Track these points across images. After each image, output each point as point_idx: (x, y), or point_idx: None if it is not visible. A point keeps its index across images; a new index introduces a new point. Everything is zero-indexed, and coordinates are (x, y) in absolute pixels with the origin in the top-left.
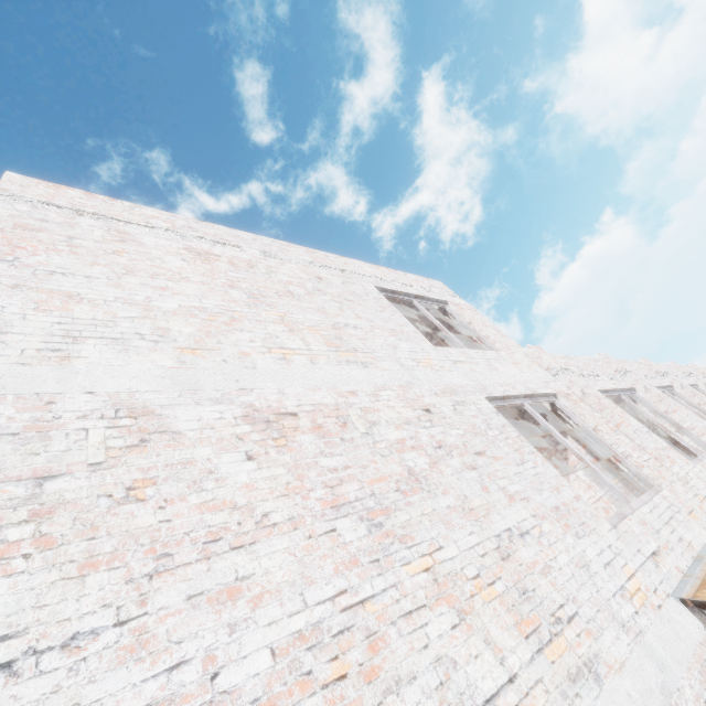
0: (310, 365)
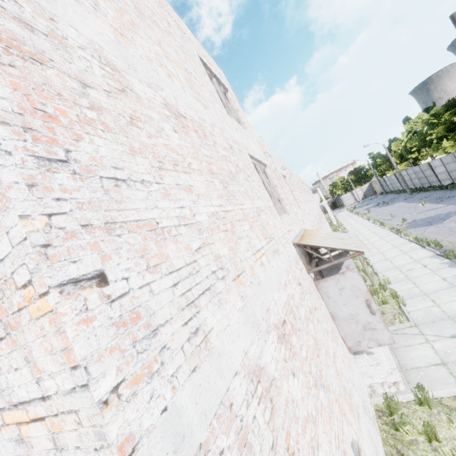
0: (183, 90)
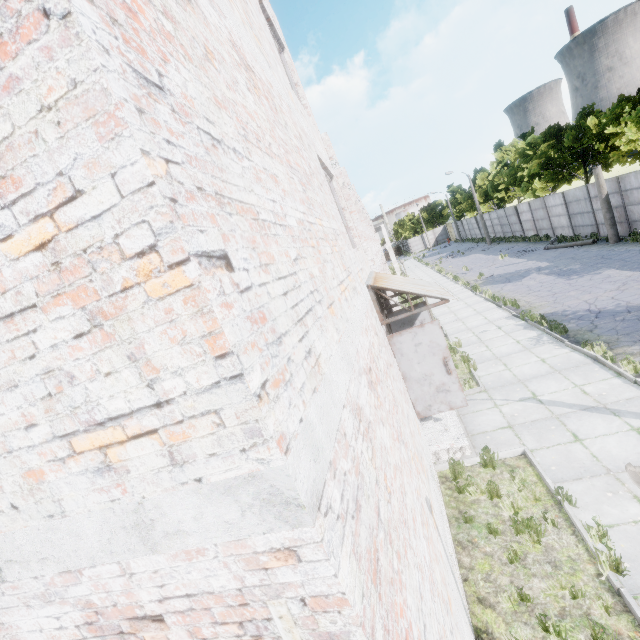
0: (244, 28)
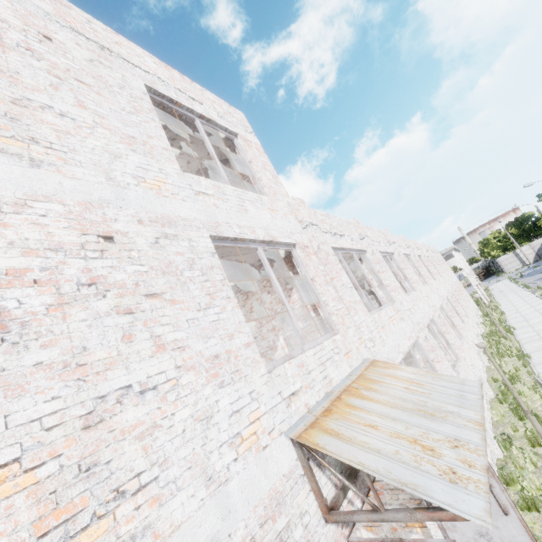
0: None
